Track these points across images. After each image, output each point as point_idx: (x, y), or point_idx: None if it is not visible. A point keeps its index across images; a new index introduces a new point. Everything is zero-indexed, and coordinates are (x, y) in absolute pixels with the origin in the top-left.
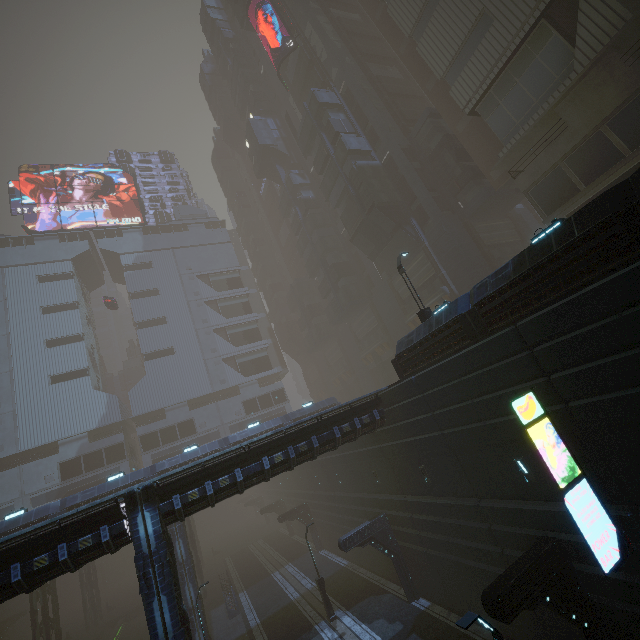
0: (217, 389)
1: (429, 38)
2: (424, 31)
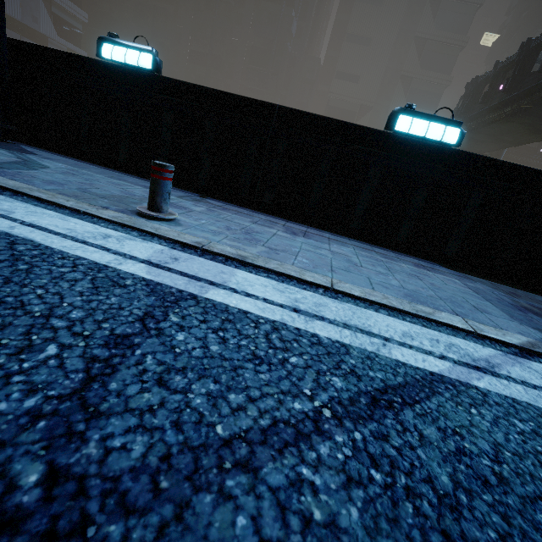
0: (27, 23)
1: (348, 49)
2: (350, 43)
